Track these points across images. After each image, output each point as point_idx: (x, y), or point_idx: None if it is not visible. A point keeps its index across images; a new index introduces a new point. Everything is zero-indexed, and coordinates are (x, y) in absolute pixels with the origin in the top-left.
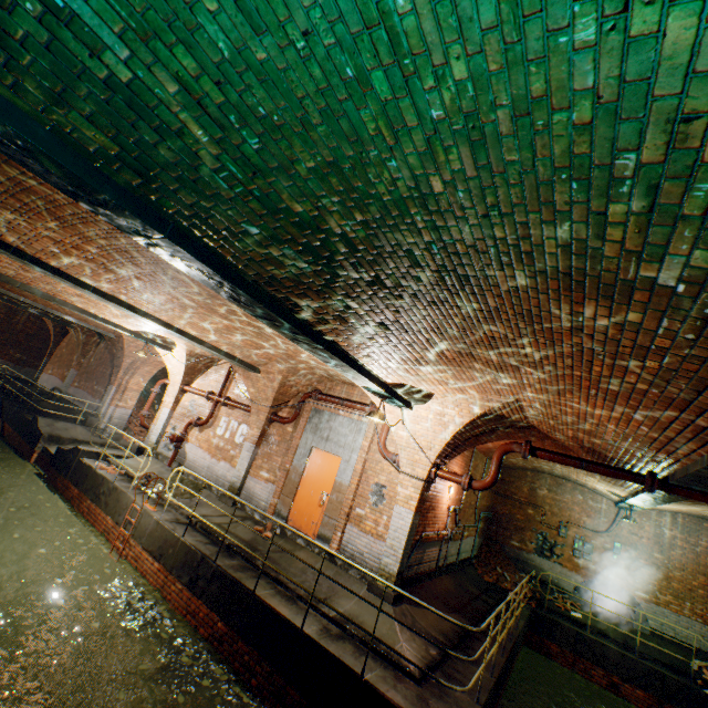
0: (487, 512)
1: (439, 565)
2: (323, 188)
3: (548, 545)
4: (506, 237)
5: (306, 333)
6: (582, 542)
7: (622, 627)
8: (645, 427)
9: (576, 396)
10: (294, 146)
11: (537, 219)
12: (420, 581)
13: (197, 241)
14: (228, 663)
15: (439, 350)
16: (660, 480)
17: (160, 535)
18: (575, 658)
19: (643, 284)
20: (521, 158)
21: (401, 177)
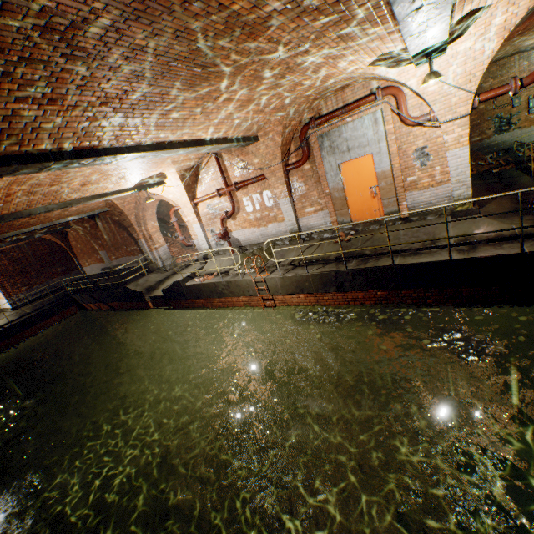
0: None
1: None
2: None
3: (504, 122)
4: None
5: None
6: None
7: None
8: None
9: None
10: None
11: None
12: None
13: None
14: (401, 305)
15: None
16: None
17: (291, 282)
18: None
19: None
20: None
21: None
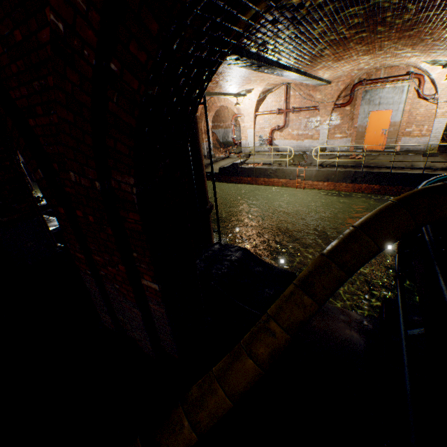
0: None
1: None
2: None
3: None
4: None
5: None
6: None
7: None
8: None
9: None
10: None
11: None
12: None
13: None
14: (385, 195)
15: None
16: None
17: (322, 174)
18: None
19: None
20: None
21: None
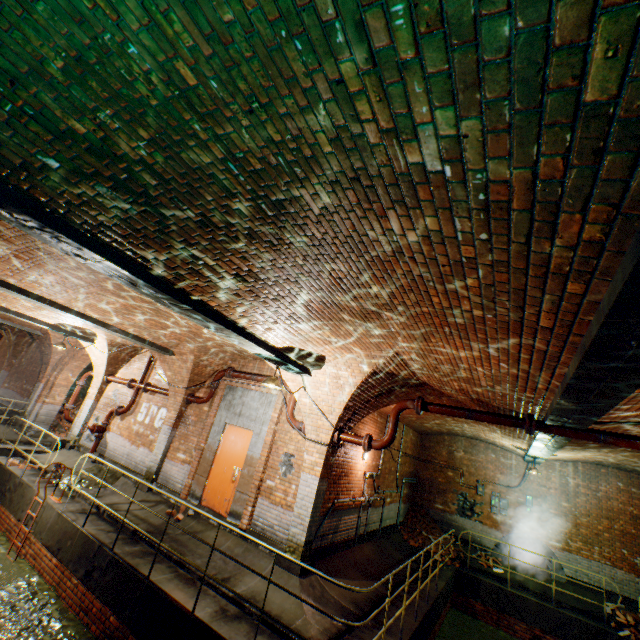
0: (410, 478)
1: (360, 533)
2: (91, 98)
3: (468, 505)
4: (283, 139)
5: (168, 291)
6: (498, 498)
7: (541, 578)
8: (504, 364)
9: (439, 339)
10: (30, 38)
11: (294, 106)
12: (337, 550)
13: (3, 183)
14: None
15: (305, 302)
16: (538, 422)
17: (60, 528)
18: (499, 615)
19: (418, 176)
20: (236, 15)
21: (151, 69)
